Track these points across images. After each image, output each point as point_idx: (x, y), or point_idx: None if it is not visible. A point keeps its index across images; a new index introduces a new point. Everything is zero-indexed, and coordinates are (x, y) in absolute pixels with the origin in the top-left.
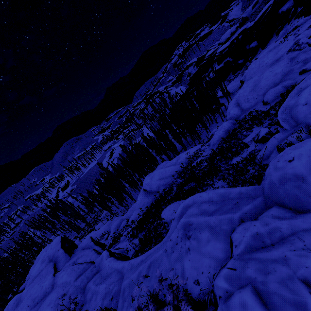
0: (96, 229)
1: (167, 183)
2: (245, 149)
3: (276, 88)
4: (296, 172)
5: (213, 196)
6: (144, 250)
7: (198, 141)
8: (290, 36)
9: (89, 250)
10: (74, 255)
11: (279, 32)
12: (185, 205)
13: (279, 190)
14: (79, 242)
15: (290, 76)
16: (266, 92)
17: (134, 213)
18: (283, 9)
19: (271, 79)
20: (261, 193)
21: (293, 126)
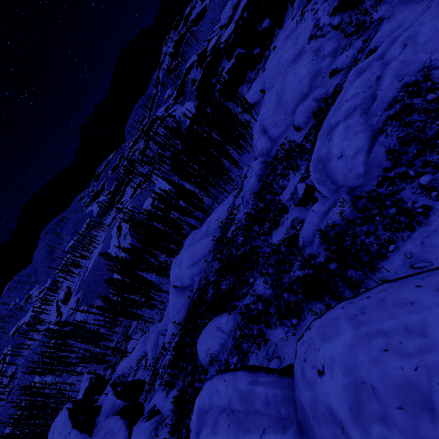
0: (130, 349)
1: (202, 269)
2: (285, 216)
3: (305, 104)
4: (331, 406)
5: (233, 397)
6: (181, 430)
7: (230, 185)
8: (307, 13)
9: (115, 418)
10: (95, 432)
11: (294, 1)
12: (200, 406)
13: (314, 431)
14: (103, 396)
15: (319, 80)
16: (295, 108)
17: (170, 326)
18: None
19: (297, 87)
20: (294, 413)
21: (332, 191)
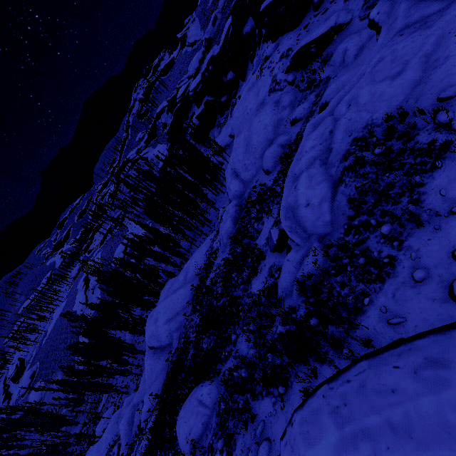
0: (99, 432)
1: (181, 324)
2: (263, 263)
3: (271, 149)
4: None
5: None
6: None
7: (208, 226)
8: (265, 70)
9: None
10: None
11: (253, 58)
12: None
13: None
14: None
15: (282, 128)
16: (263, 152)
17: (146, 399)
18: (247, 30)
19: (262, 134)
20: None
21: (304, 238)
